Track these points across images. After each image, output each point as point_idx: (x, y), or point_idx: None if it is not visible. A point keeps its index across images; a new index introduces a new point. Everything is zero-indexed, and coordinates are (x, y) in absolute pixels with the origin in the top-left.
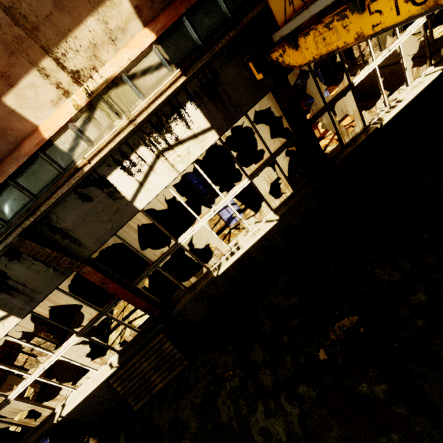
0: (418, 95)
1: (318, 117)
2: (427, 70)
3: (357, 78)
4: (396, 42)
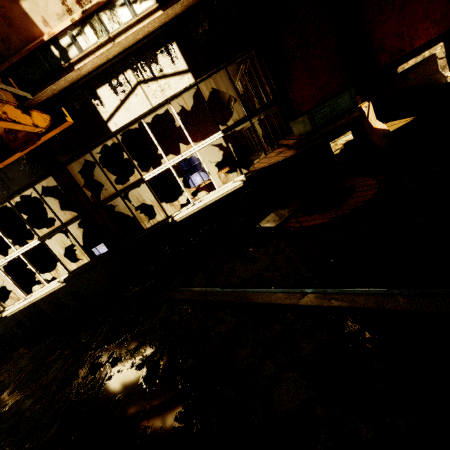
0: (221, 199)
1: (108, 200)
2: (237, 177)
3: (148, 174)
4: (189, 150)
